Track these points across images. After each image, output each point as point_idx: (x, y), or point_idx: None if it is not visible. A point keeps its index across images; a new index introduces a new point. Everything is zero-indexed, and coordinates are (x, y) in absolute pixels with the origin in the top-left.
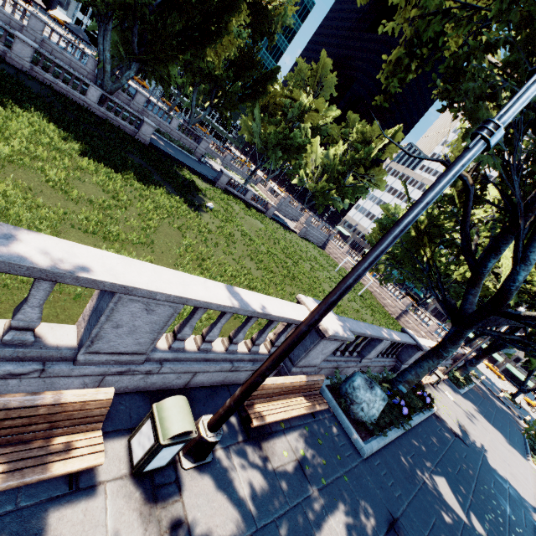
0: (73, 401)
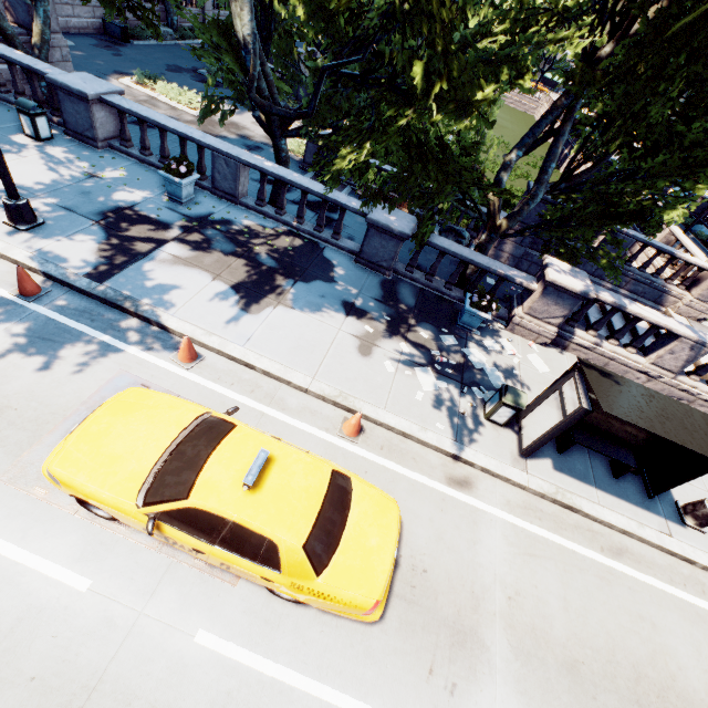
0: None
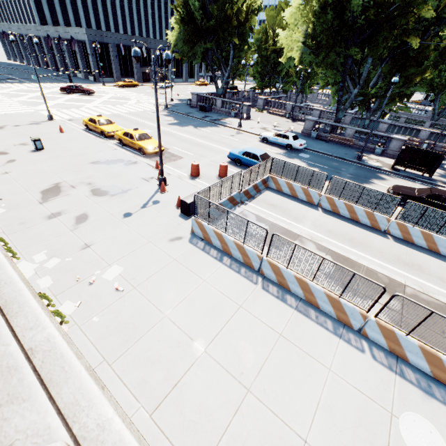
0: (415, 140)
